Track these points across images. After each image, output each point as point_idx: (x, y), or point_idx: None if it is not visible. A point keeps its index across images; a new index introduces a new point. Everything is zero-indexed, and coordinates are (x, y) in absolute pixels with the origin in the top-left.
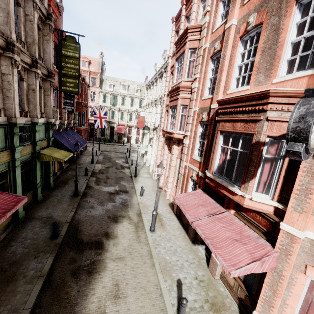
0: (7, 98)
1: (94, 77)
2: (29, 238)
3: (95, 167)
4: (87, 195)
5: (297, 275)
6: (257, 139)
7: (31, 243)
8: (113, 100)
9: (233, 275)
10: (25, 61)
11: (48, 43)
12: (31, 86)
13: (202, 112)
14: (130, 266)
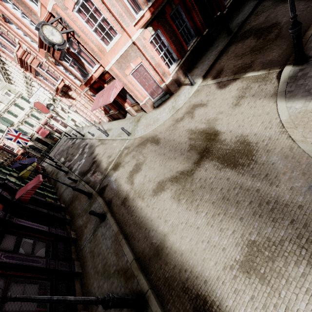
0: None
1: None
2: (69, 193)
3: (60, 161)
4: (72, 167)
5: (128, 78)
6: (65, 49)
7: (71, 192)
8: (5, 123)
9: (112, 101)
10: None
11: None
12: None
13: (48, 58)
14: (109, 150)
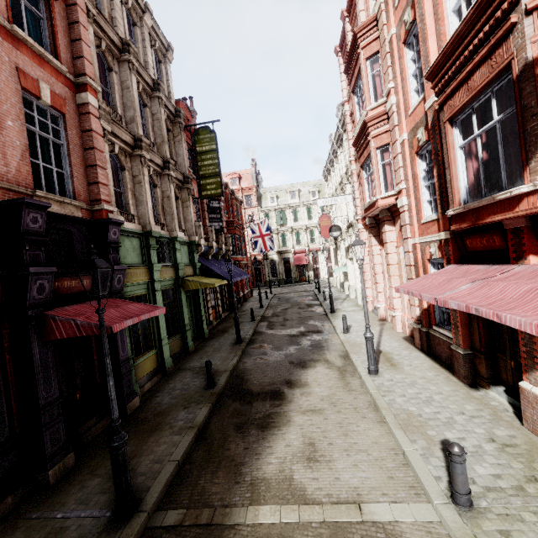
0: (140, 203)
1: (248, 195)
2: (178, 388)
3: (266, 311)
4: (255, 341)
5: None
6: (522, 62)
7: (180, 394)
8: (279, 218)
9: None
10: (156, 162)
11: (180, 144)
12: (166, 192)
13: (416, 133)
14: (334, 421)
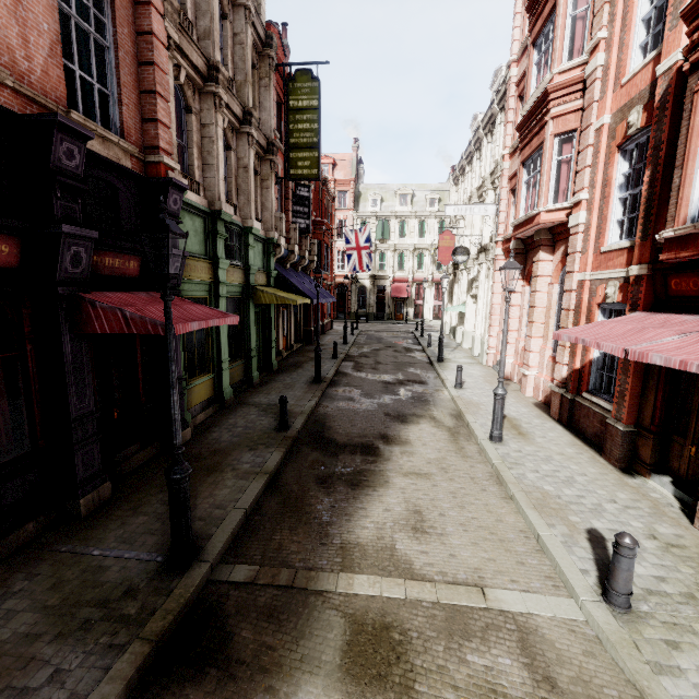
0: (208, 168)
1: (343, 191)
2: (240, 425)
3: (351, 349)
4: (338, 383)
5: None
6: None
7: (244, 432)
8: (380, 229)
9: None
10: (233, 110)
11: (268, 91)
12: (242, 160)
13: (626, 114)
14: (446, 489)
